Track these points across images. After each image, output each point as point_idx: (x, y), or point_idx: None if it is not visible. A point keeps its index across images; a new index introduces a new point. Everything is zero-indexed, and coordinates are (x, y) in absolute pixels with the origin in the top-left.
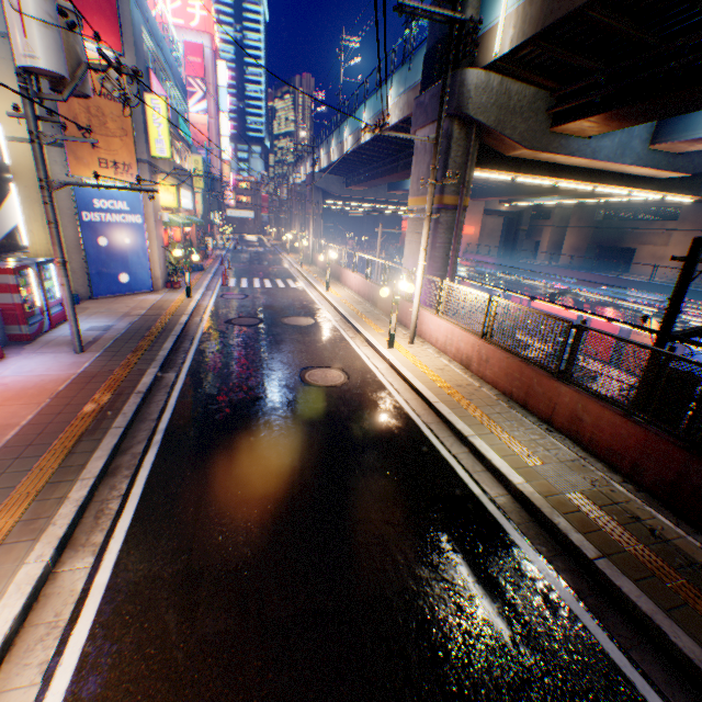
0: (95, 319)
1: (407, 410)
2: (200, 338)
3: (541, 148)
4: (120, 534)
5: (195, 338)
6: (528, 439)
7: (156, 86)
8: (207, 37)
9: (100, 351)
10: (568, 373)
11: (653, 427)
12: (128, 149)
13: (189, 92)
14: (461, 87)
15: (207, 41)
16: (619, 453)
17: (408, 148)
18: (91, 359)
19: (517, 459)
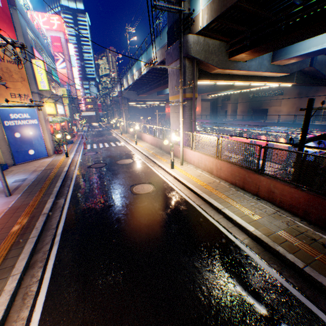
0: (17, 176)
1: (187, 200)
2: (75, 177)
3: (226, 68)
4: (38, 308)
5: (73, 178)
6: (250, 205)
7: (37, 55)
8: (62, 33)
9: (20, 193)
10: (263, 170)
11: (312, 191)
12: (26, 87)
13: (56, 59)
14: (186, 43)
15: (62, 35)
16: (296, 206)
17: (164, 75)
18: (15, 198)
19: (248, 217)
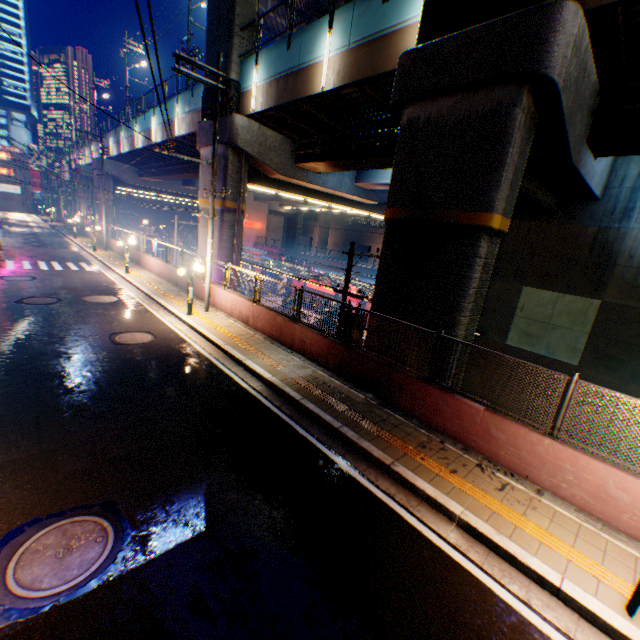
0: None
1: (203, 353)
2: None
3: (291, 176)
4: None
5: None
6: (279, 358)
7: None
8: None
9: None
10: (298, 317)
11: (331, 337)
12: None
13: None
14: (232, 125)
15: None
16: (321, 355)
17: (198, 154)
18: None
19: (271, 367)
